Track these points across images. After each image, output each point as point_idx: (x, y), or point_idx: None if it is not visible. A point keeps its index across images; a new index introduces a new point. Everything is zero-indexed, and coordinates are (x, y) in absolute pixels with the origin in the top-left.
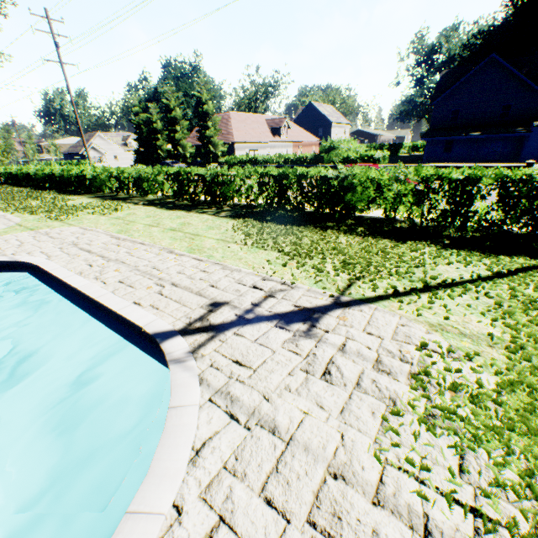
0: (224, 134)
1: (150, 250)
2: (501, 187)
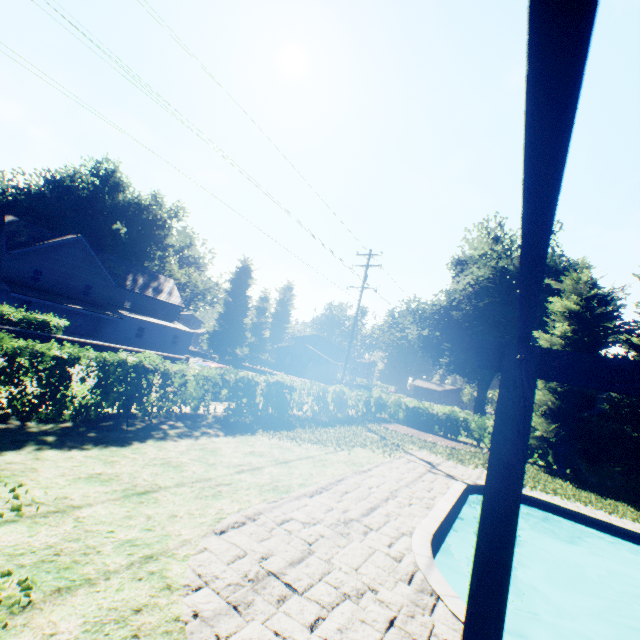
0: None
1: (362, 478)
2: (335, 394)
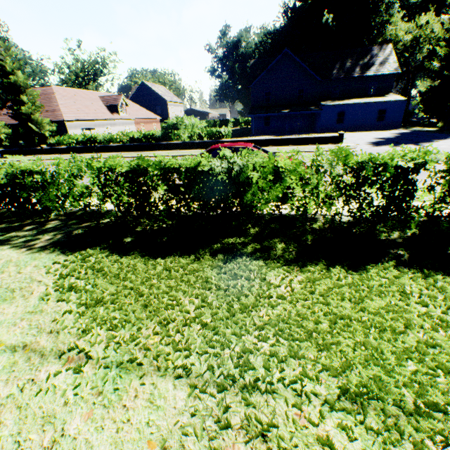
0: (49, 111)
1: None
2: None
